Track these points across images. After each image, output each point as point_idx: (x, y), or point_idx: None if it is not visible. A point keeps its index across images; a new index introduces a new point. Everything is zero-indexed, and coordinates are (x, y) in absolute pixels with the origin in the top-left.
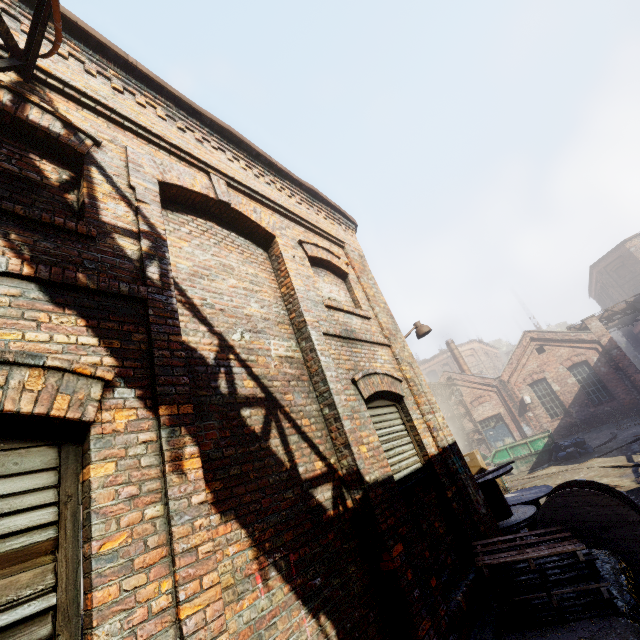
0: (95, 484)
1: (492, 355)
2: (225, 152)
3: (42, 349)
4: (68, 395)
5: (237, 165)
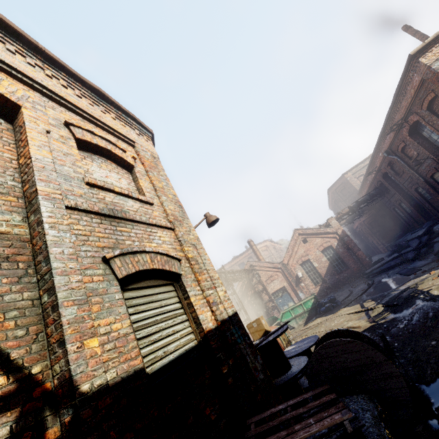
0: None
1: (278, 249)
2: None
3: None
4: None
5: None
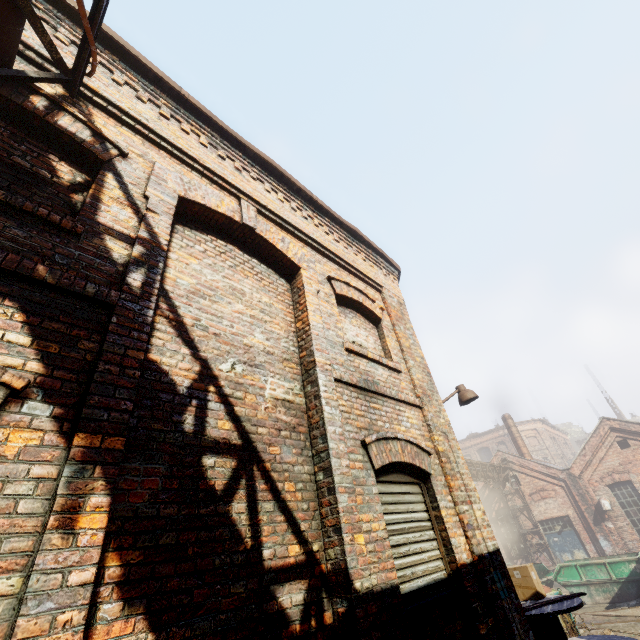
0: None
1: (560, 441)
2: (264, 183)
3: None
4: None
5: (274, 196)
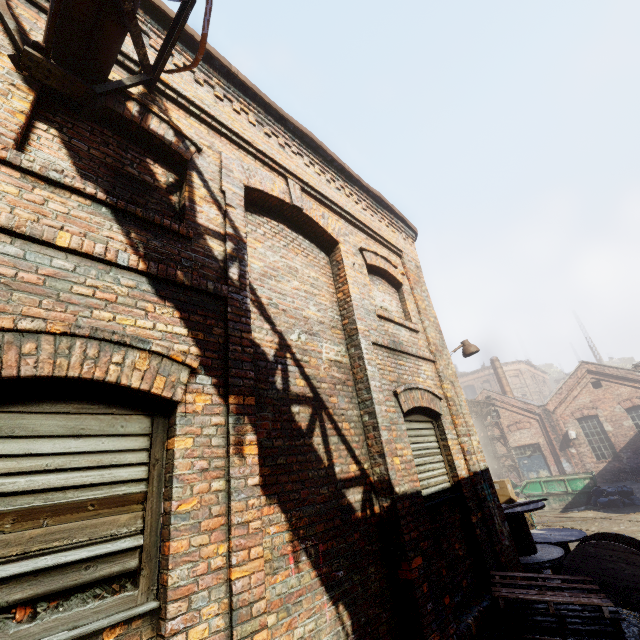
0: (177, 454)
1: (539, 380)
2: (303, 157)
3: (148, 335)
4: (164, 377)
5: (312, 170)
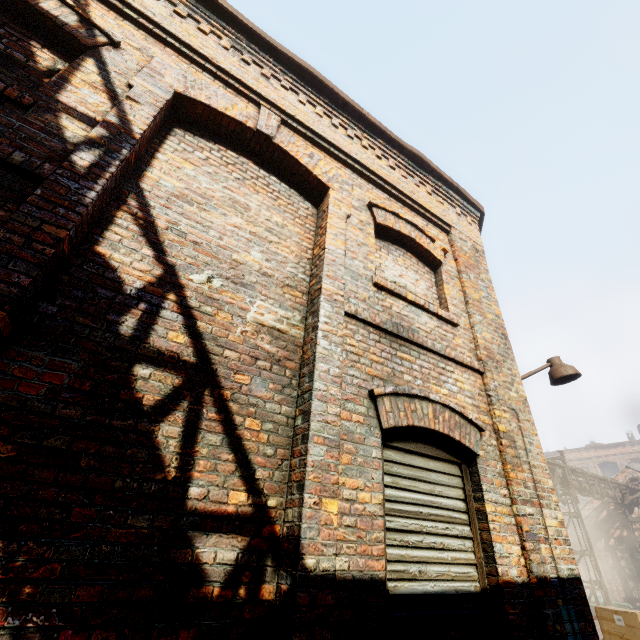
0: None
1: None
2: (299, 95)
3: None
4: None
5: (310, 109)
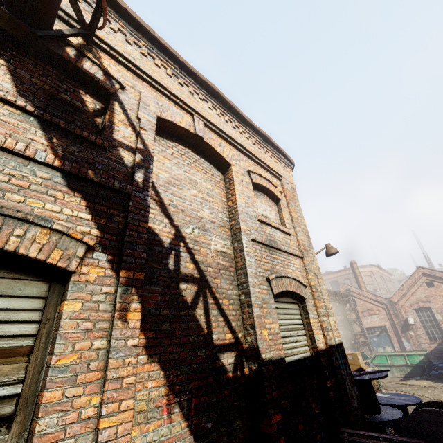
0: (65, 315)
1: (387, 279)
2: (207, 102)
3: (54, 216)
4: (62, 250)
5: (214, 112)
